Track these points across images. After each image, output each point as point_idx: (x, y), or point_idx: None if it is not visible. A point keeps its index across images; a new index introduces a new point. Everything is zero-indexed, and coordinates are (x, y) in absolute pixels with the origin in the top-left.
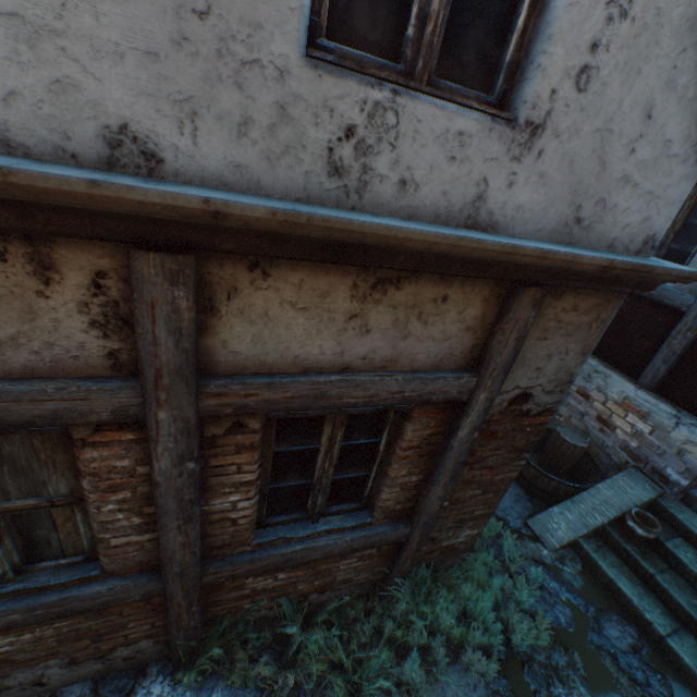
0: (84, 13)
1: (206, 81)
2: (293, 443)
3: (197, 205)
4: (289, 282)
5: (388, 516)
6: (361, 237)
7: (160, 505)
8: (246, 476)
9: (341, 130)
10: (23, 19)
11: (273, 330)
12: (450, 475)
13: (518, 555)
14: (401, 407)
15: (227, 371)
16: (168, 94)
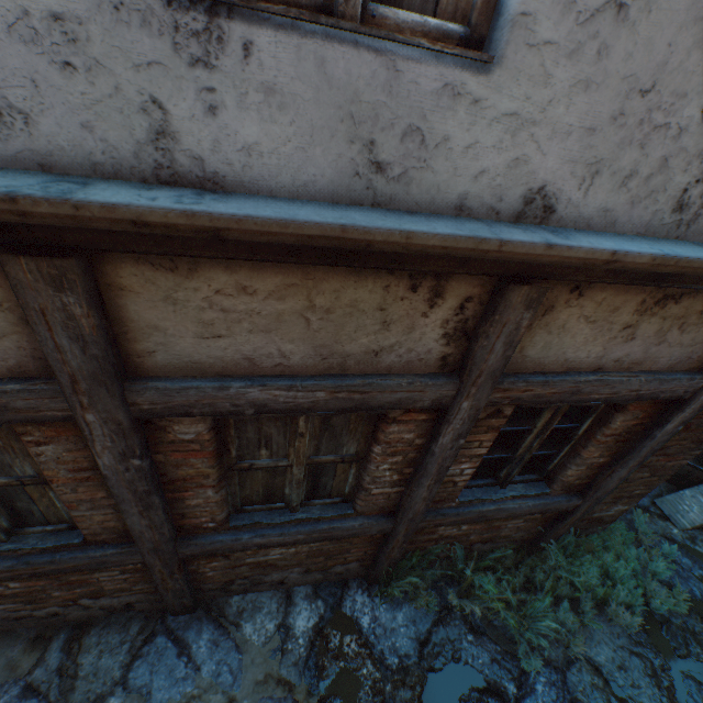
0: (560, 105)
1: (618, 145)
2: (511, 425)
3: (604, 257)
4: (592, 300)
5: (563, 489)
6: (700, 271)
7: (426, 469)
8: (481, 450)
9: (702, 173)
10: (517, 116)
11: (561, 339)
12: (638, 460)
13: (649, 531)
14: (623, 401)
15: (511, 370)
16: (585, 159)
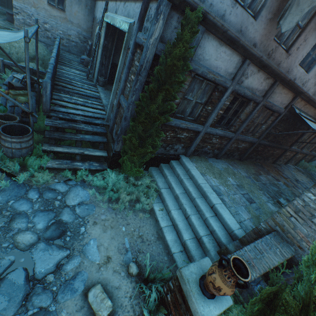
0: None
1: None
2: None
3: None
4: None
5: None
6: None
7: None
8: None
9: None
10: None
11: None
12: None
13: None
14: None
15: None
16: None
